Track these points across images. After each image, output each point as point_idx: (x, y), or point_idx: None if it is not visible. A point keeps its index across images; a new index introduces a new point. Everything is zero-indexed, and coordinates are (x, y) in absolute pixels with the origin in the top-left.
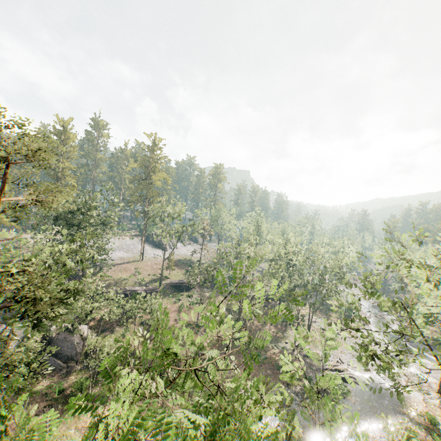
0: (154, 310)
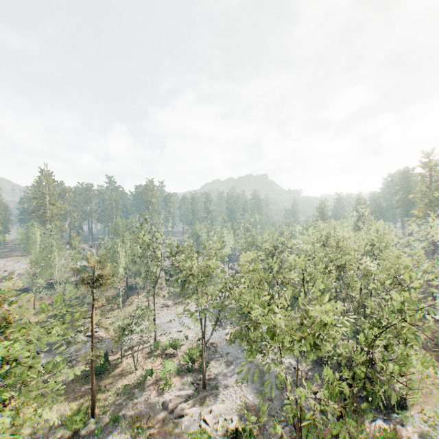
0: (2, 299)
